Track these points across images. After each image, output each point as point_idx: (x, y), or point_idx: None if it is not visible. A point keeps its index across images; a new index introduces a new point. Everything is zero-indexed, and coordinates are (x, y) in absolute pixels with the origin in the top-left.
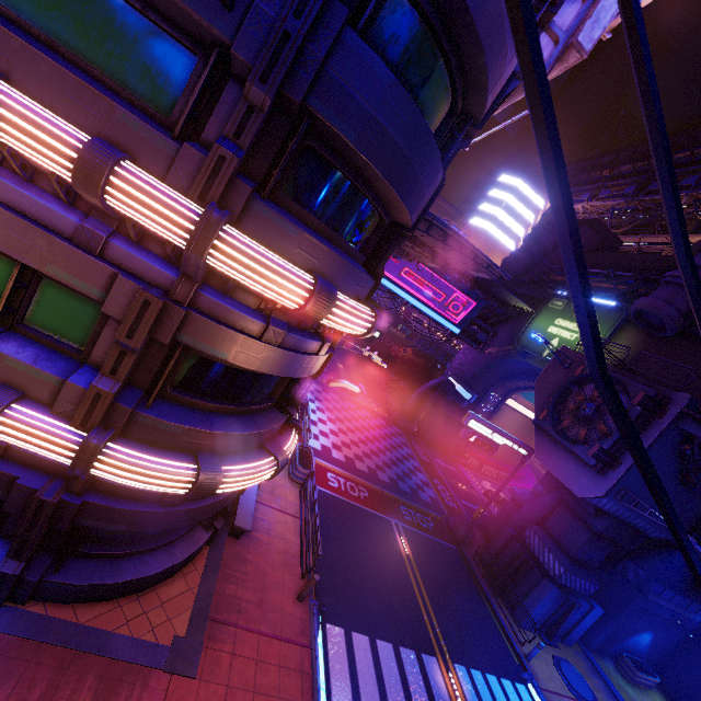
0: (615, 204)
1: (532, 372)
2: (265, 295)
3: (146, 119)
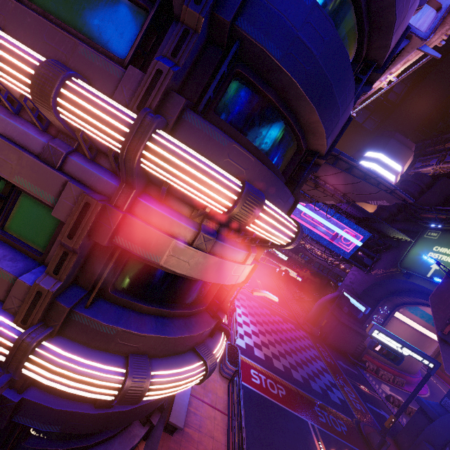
0: None
1: (417, 290)
2: (195, 198)
3: (103, 55)
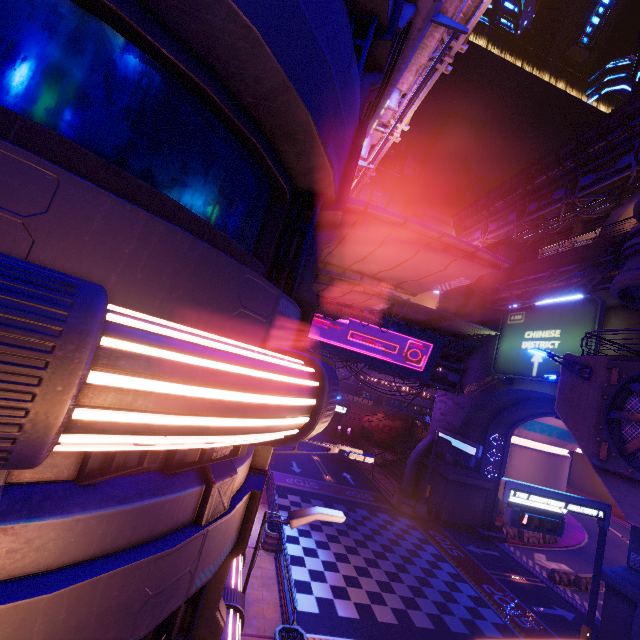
0: (505, 231)
1: (526, 398)
2: None
3: None
